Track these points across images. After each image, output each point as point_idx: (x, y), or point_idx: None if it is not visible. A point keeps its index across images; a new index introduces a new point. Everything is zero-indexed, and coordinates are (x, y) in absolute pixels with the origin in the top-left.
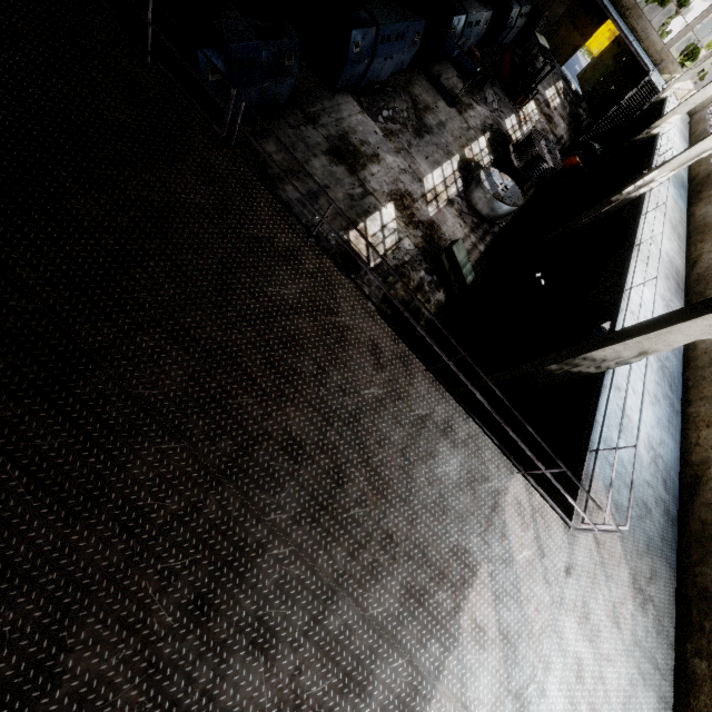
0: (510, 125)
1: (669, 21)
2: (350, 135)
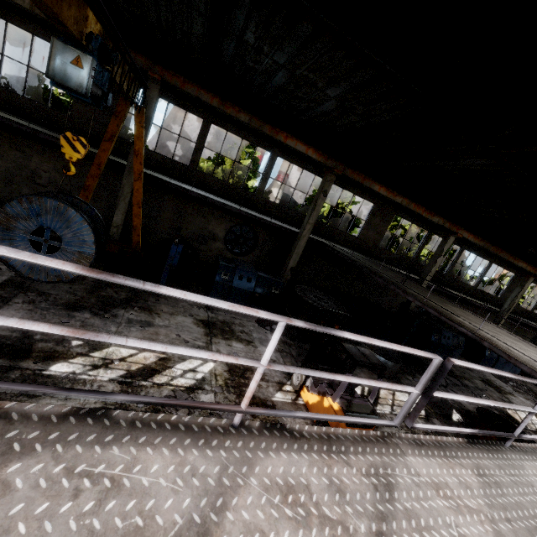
0: None
1: None
2: (492, 381)
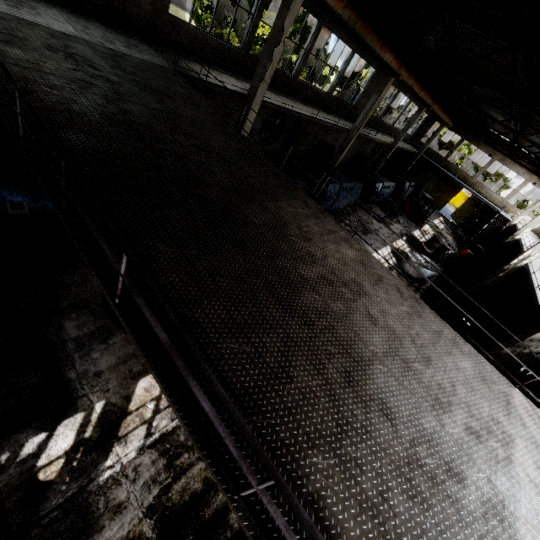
0: (416, 234)
1: (499, 192)
2: None
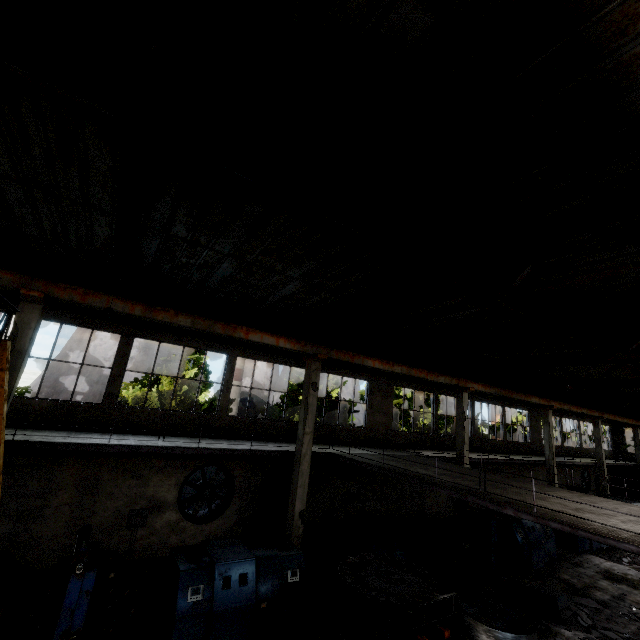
0: None
1: None
2: (611, 570)
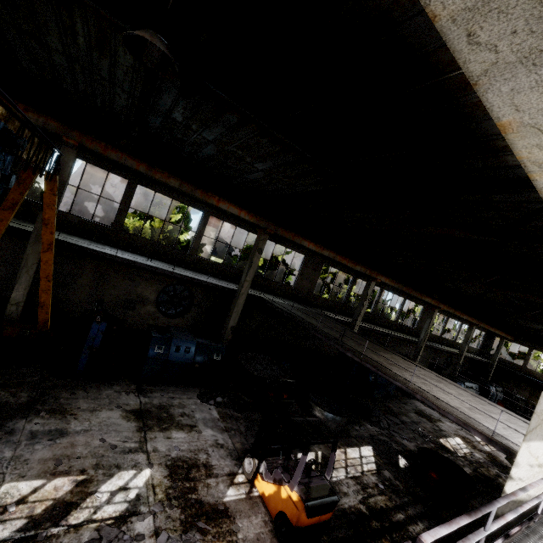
0: None
1: None
2: (423, 411)
